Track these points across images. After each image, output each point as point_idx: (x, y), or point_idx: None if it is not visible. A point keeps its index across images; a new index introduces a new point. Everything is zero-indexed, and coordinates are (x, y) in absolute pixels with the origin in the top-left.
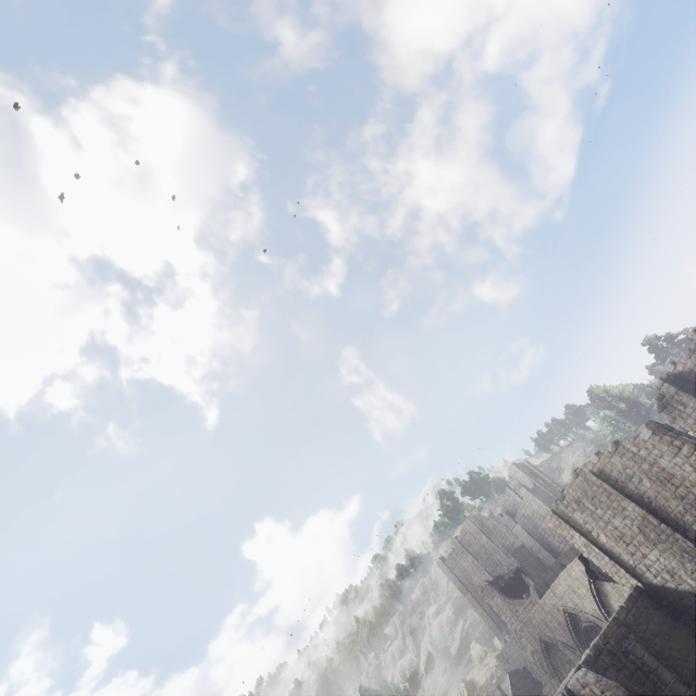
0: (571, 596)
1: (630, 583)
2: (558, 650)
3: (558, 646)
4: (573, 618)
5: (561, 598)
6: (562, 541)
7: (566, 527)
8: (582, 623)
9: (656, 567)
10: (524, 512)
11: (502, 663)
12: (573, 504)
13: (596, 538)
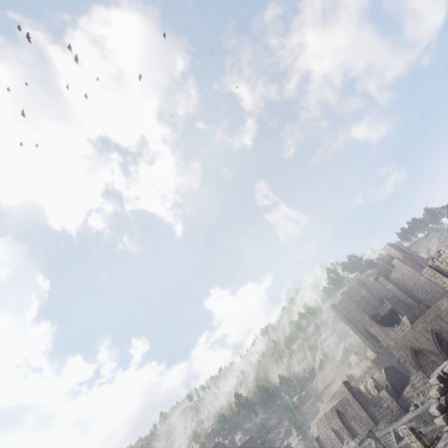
0: (438, 322)
1: None
2: (424, 355)
3: (424, 352)
4: (438, 335)
5: (430, 323)
6: (425, 293)
7: (439, 277)
8: (446, 339)
9: None
10: (395, 275)
11: (375, 365)
12: (447, 260)
13: None
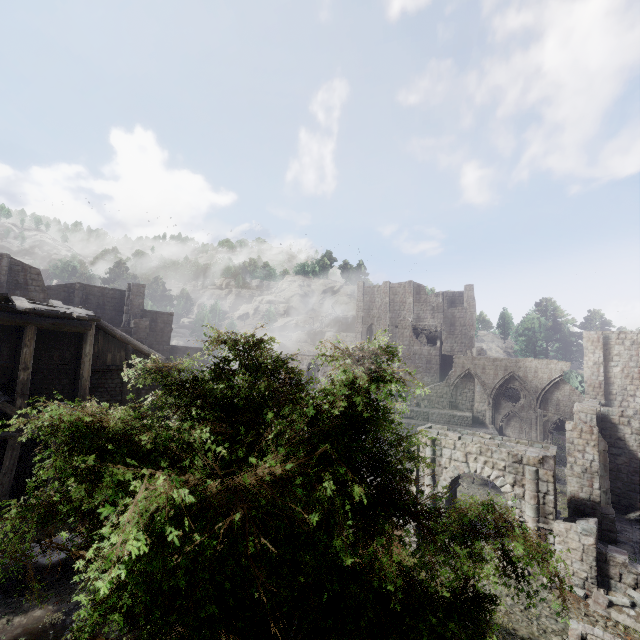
0: (529, 372)
1: (596, 397)
2: (470, 382)
3: (475, 380)
4: (509, 379)
5: (518, 367)
6: (459, 343)
7: (597, 346)
8: (513, 385)
9: (632, 404)
10: (456, 313)
11: None
12: (629, 341)
13: (609, 366)
